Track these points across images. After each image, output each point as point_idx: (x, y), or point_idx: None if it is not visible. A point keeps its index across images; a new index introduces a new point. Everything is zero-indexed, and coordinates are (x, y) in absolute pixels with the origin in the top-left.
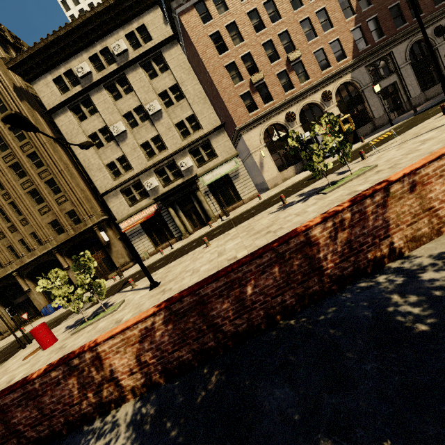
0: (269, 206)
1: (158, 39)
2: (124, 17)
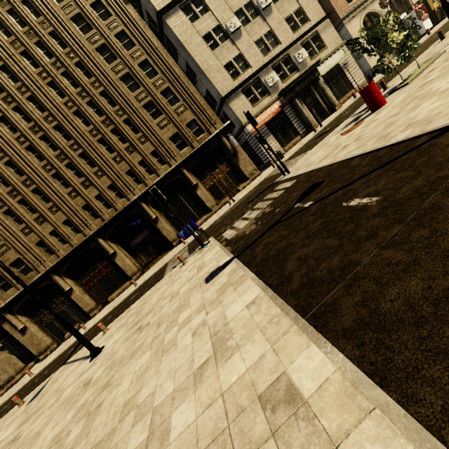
0: None
1: None
2: None
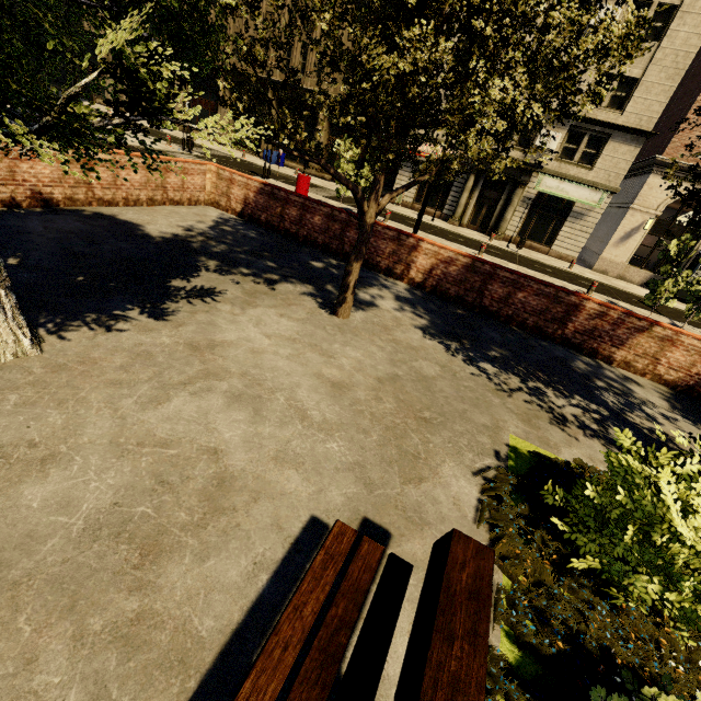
0: (570, 281)
1: None
2: None
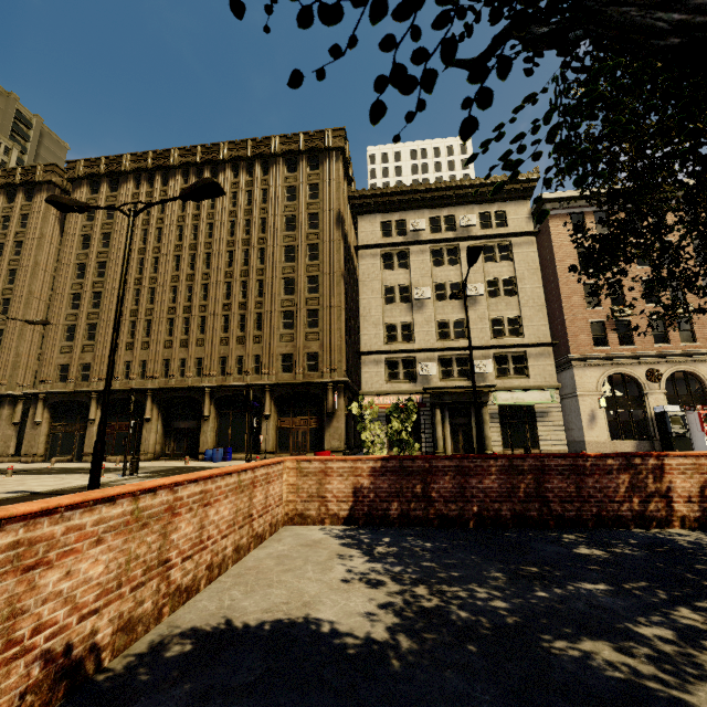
0: None
1: (514, 229)
2: (488, 198)
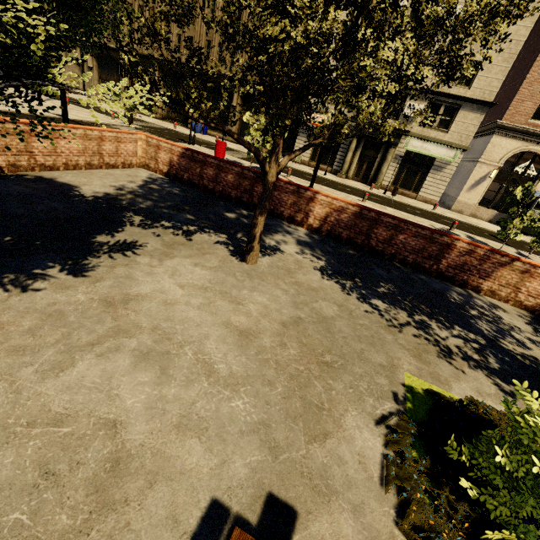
0: (436, 221)
1: None
2: None
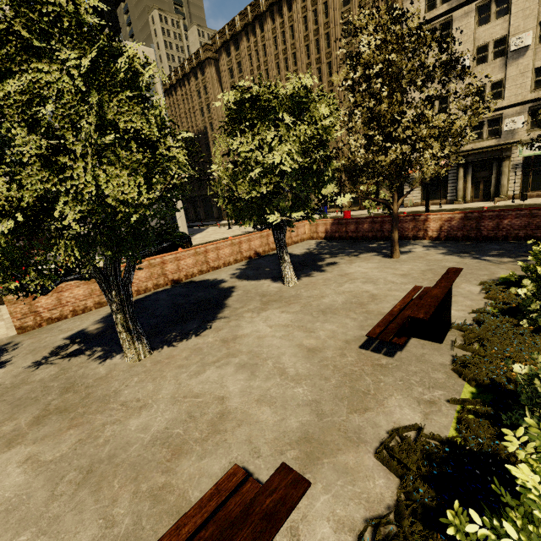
0: None
1: None
2: None
